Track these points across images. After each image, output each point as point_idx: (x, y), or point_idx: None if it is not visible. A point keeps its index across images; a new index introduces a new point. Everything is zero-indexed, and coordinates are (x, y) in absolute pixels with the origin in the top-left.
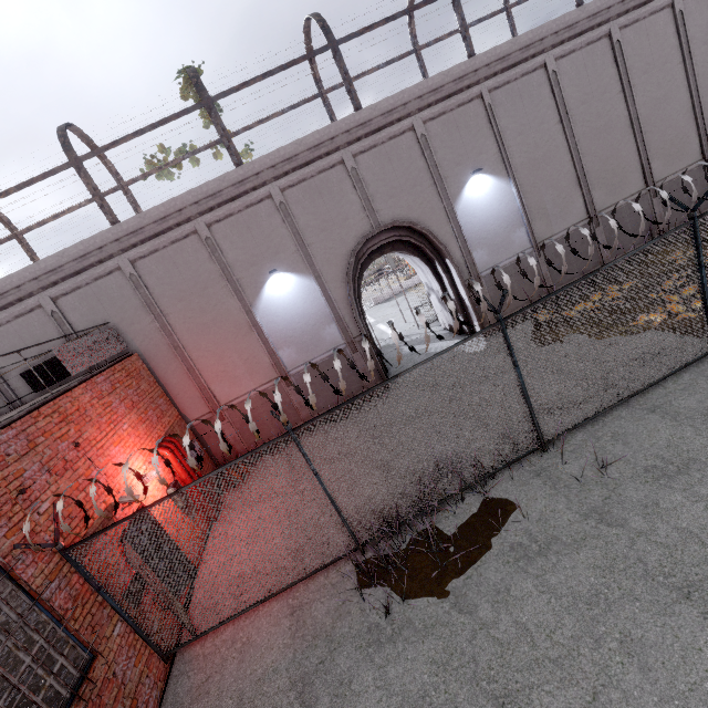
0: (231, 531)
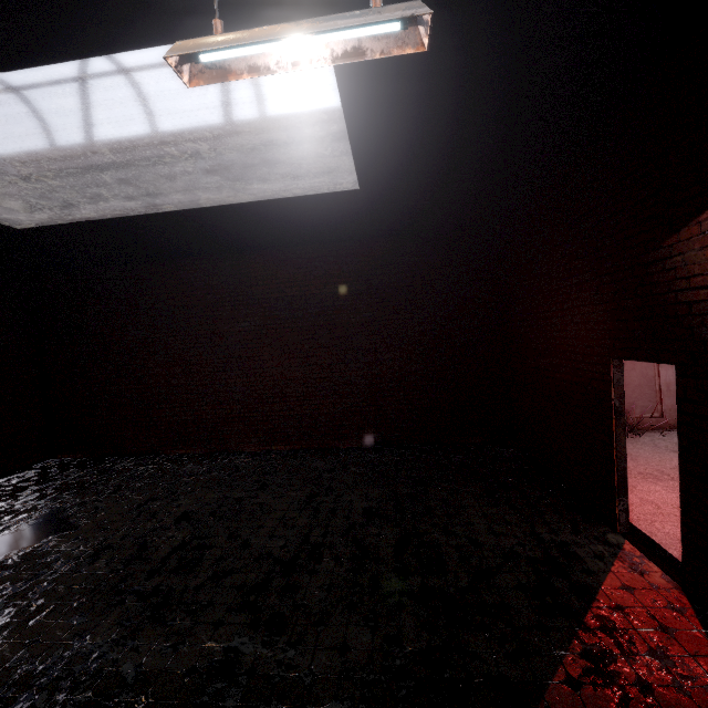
0: (652, 497)
